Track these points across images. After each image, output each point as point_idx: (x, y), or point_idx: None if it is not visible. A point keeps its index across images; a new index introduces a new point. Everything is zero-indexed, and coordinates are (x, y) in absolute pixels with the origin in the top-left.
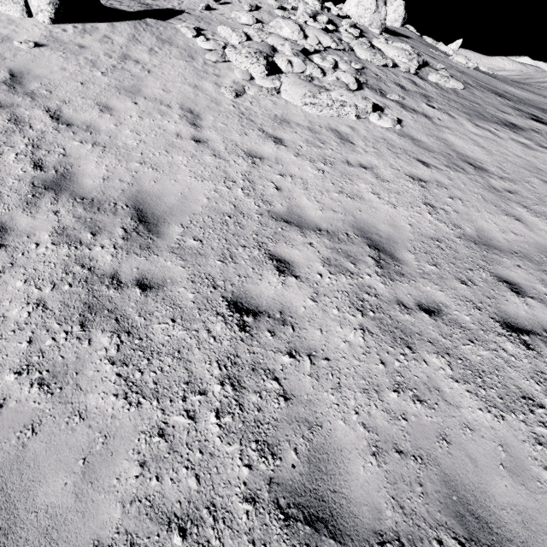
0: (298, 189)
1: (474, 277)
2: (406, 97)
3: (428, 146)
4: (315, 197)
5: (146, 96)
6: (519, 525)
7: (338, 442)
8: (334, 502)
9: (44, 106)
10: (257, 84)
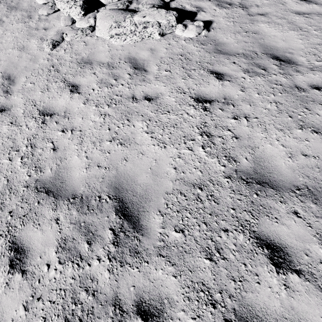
0: (73, 145)
1: (226, 243)
2: None
3: (232, 48)
4: (86, 152)
5: None
6: None
7: None
8: None
9: None
10: (77, 26)
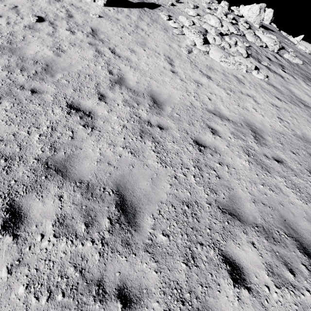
0: (218, 101)
1: (299, 152)
2: (271, 64)
3: (281, 91)
4: (226, 106)
5: (148, 47)
6: (309, 235)
7: (240, 195)
8: (239, 211)
9: (108, 46)
10: (198, 48)
